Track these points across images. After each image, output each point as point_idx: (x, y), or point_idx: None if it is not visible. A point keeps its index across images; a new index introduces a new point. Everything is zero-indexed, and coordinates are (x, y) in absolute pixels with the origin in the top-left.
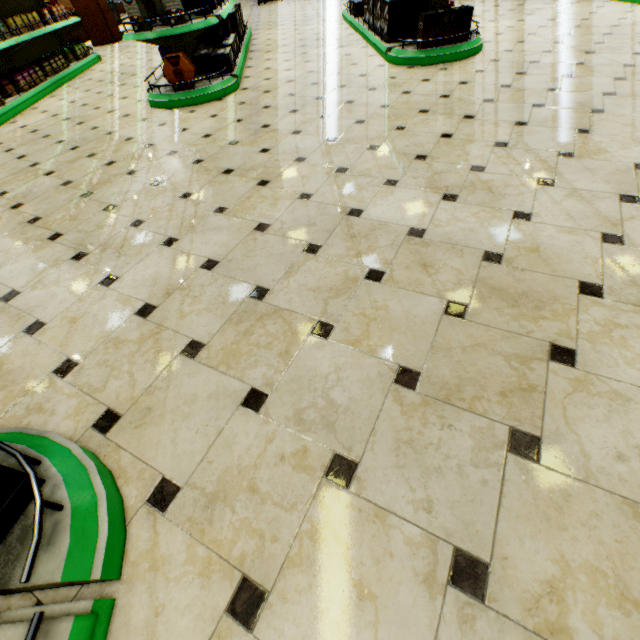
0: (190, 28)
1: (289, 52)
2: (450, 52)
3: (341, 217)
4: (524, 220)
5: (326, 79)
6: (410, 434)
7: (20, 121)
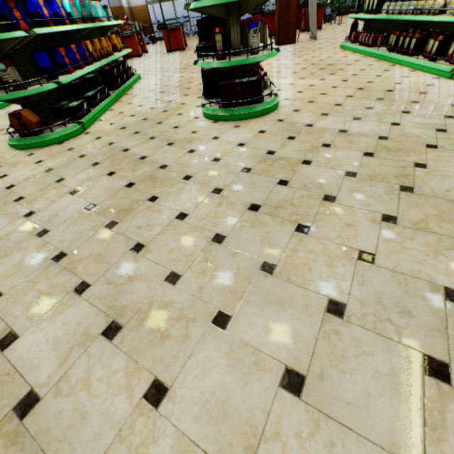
0: (24, 94)
1: (148, 97)
2: (245, 112)
3: None
4: (152, 404)
5: (148, 128)
6: None
7: None
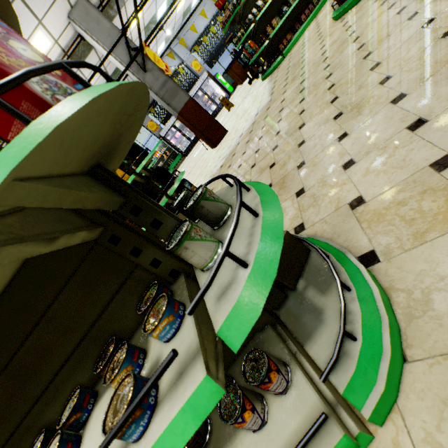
0: None
1: None
2: None
3: (296, 129)
4: (338, 141)
5: None
6: None
7: (292, 50)
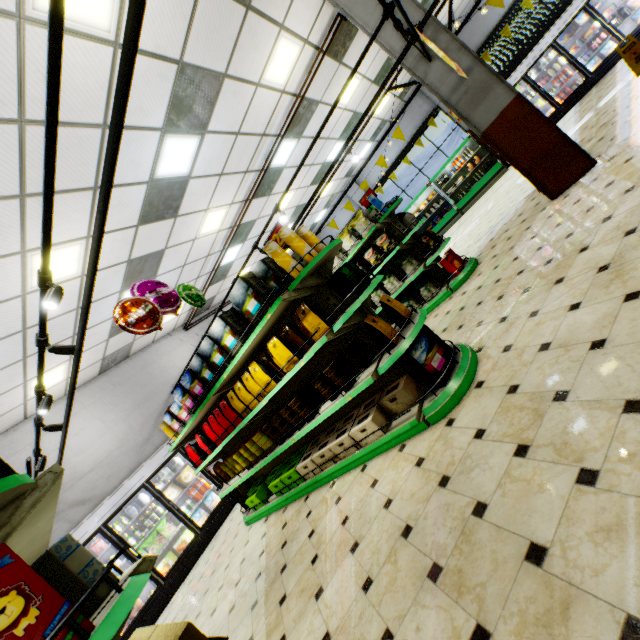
0: None
1: None
2: None
3: None
4: None
5: None
6: (450, 510)
7: None
